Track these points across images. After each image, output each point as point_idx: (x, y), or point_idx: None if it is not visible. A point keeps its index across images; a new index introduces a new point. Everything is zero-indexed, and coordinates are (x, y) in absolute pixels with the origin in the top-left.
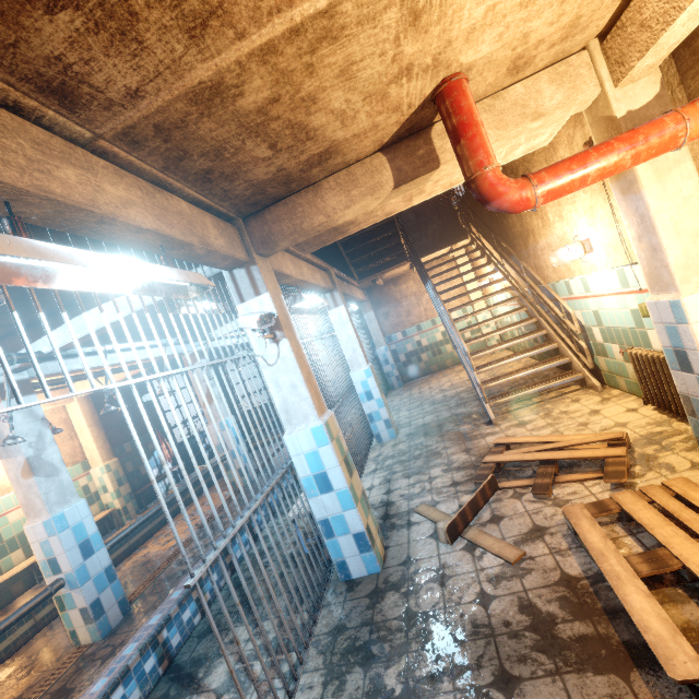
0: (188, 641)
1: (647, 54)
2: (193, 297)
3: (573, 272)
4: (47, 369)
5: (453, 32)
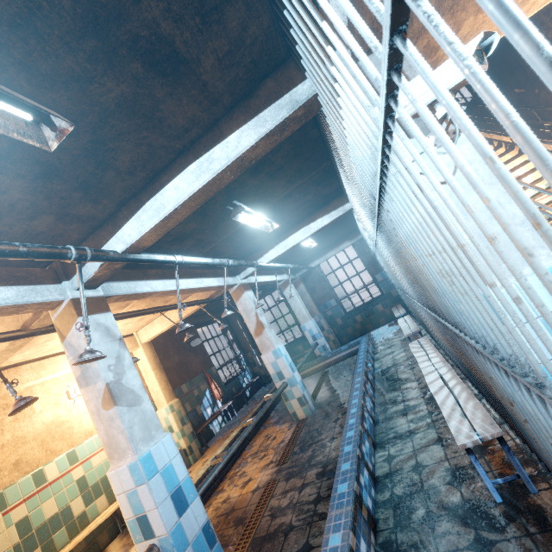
0: None
1: None
2: (252, 202)
3: None
4: (120, 289)
5: None
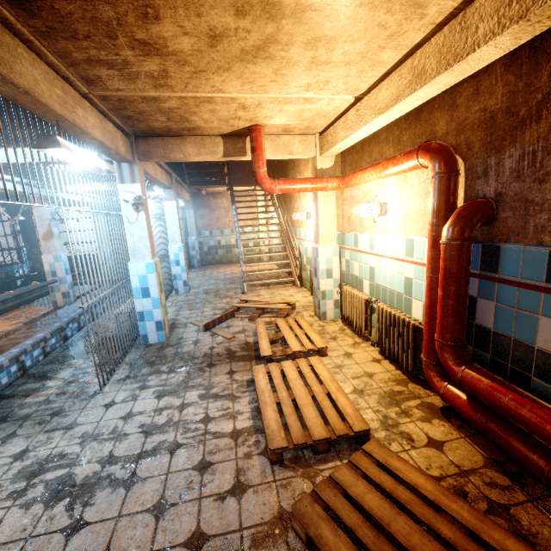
0: (35, 366)
1: (327, 152)
2: None
3: (303, 226)
4: None
5: (259, 115)
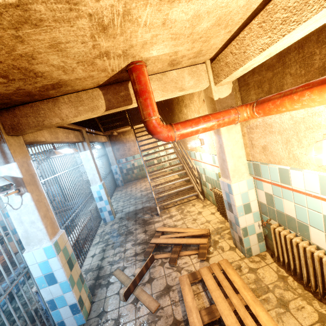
0: None
1: (227, 77)
2: None
3: (197, 150)
4: None
5: (133, 41)
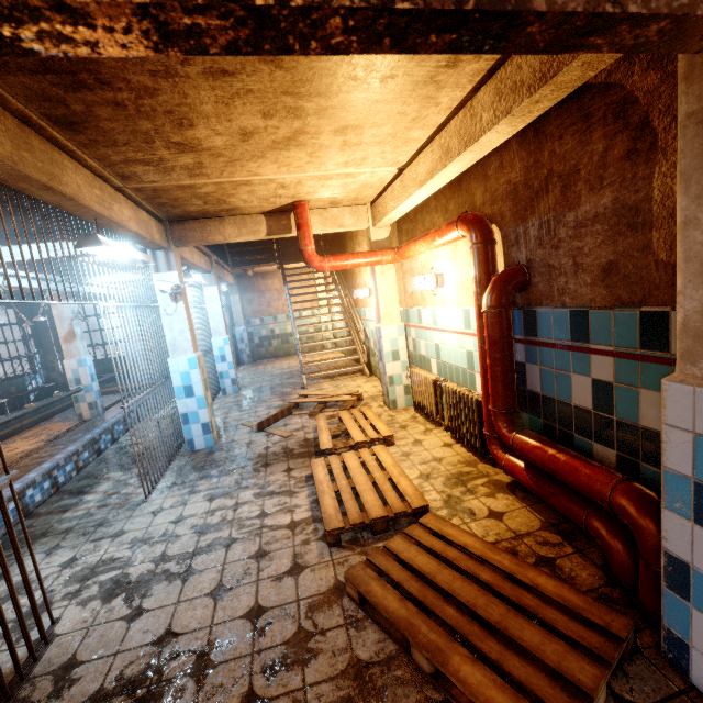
0: (69, 483)
1: (379, 223)
2: None
3: (368, 304)
4: None
5: (301, 191)
